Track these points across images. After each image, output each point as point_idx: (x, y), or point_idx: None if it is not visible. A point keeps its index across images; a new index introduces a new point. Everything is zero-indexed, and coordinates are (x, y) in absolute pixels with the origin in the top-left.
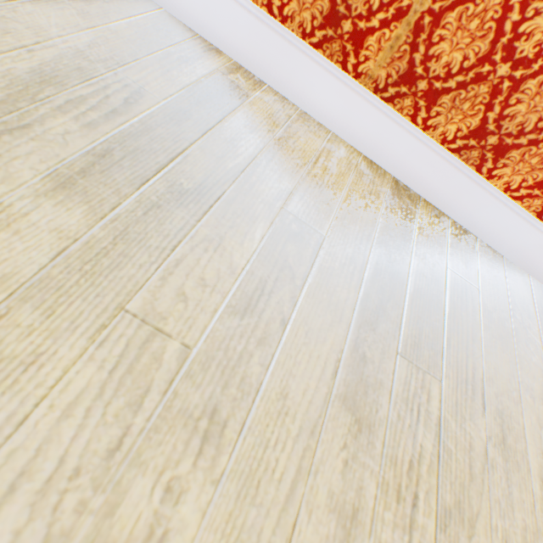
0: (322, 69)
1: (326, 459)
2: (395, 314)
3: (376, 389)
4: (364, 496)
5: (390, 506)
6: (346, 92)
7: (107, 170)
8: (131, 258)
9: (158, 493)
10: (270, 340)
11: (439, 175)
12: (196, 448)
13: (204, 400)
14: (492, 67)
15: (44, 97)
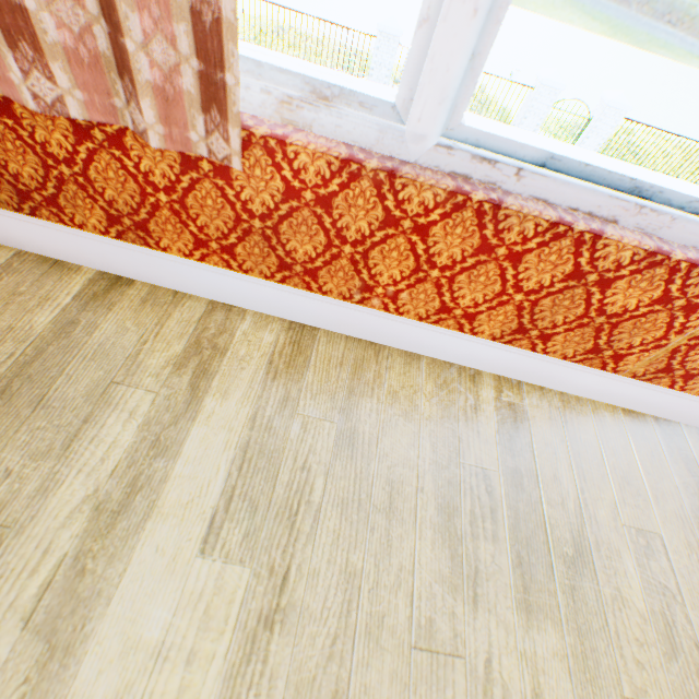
0: (581, 372)
1: None
2: None
3: None
4: None
5: None
6: (604, 380)
7: (530, 574)
8: (596, 649)
9: None
10: None
11: (697, 411)
12: None
13: None
14: None
15: (460, 531)
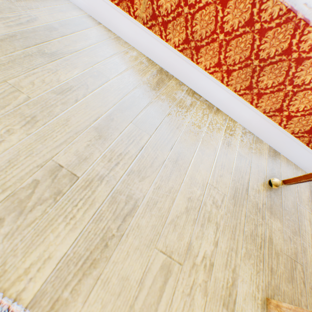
0: (122, 15)
1: (79, 142)
2: (137, 111)
3: (114, 130)
4: (93, 156)
5: (104, 162)
6: (133, 25)
7: (12, 41)
8: (14, 68)
9: (4, 131)
10: (68, 104)
11: (178, 64)
12: (23, 124)
13: (31, 113)
14: (182, 9)
15: None
